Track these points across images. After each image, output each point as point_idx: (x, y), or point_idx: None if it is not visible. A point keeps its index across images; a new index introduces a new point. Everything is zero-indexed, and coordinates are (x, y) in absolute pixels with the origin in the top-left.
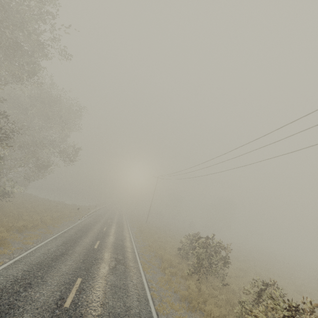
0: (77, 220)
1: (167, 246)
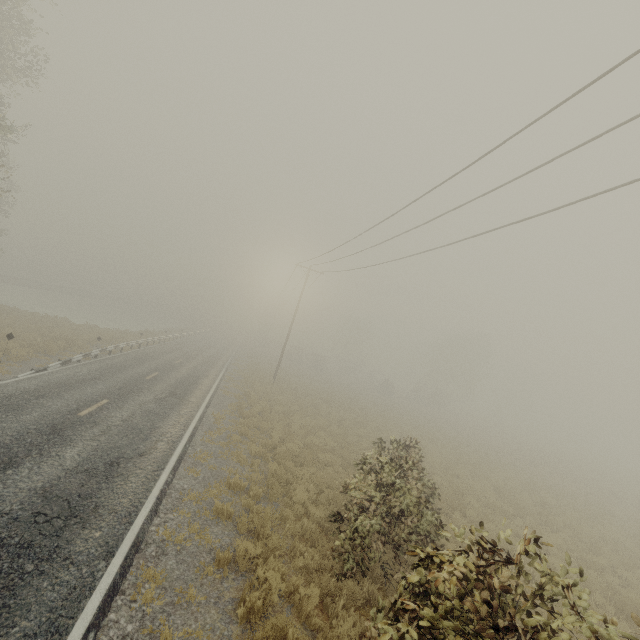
0: (28, 371)
1: (303, 476)
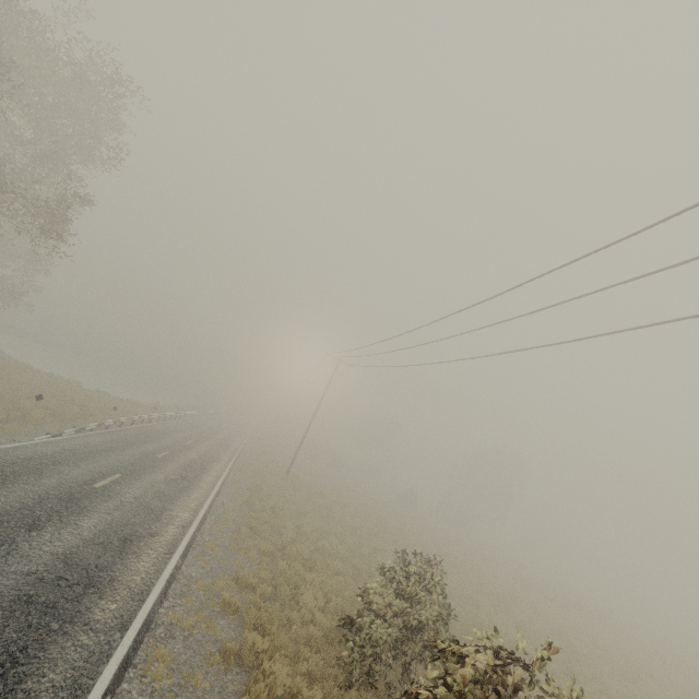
0: (43, 435)
1: (312, 581)
